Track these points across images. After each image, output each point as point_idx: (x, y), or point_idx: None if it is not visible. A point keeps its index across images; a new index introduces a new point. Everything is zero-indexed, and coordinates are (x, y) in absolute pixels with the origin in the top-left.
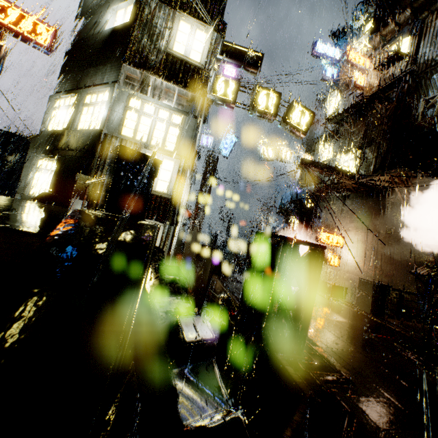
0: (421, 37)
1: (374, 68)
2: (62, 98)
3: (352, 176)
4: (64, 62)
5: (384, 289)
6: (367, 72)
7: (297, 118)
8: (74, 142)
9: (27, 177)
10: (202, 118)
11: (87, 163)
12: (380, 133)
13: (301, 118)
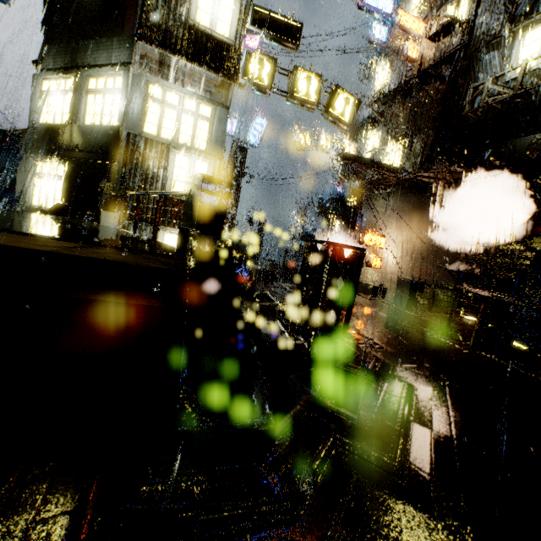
0: (481, 1)
1: (427, 37)
2: (53, 80)
3: (397, 171)
4: (44, 25)
5: (419, 285)
6: (420, 40)
7: (341, 108)
8: (85, 140)
9: (25, 184)
10: None
11: (109, 169)
12: (430, 119)
13: (345, 107)
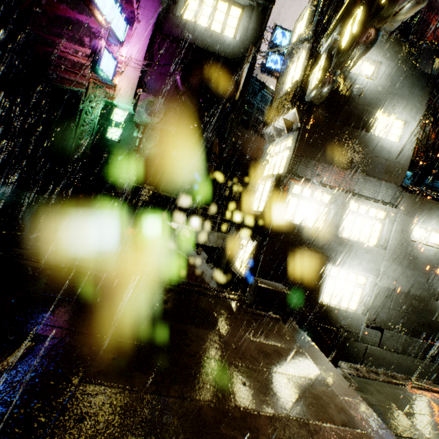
0: None
1: None
2: None
3: None
4: None
5: None
6: None
7: None
8: None
9: None
10: (415, 108)
11: None
12: None
13: None
